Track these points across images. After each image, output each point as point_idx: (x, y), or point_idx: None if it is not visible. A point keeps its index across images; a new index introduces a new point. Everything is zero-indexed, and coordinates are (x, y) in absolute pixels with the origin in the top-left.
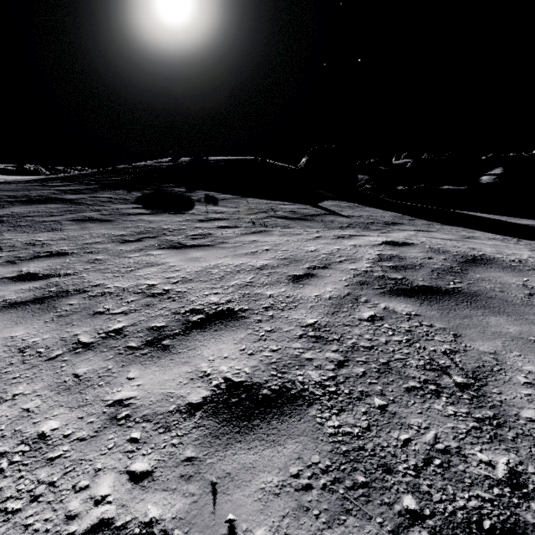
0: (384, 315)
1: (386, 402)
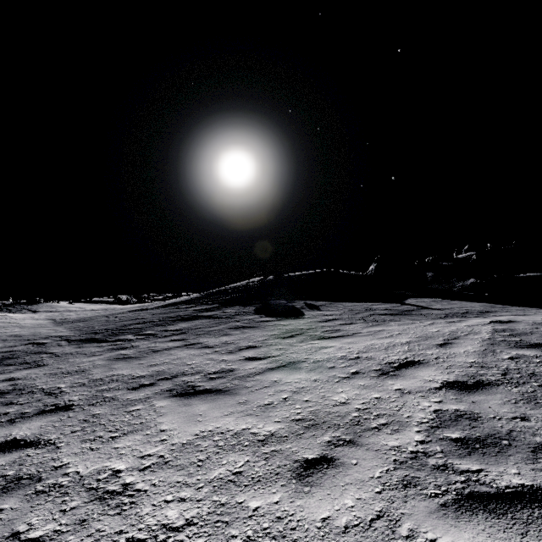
0: (518, 356)
1: (540, 384)
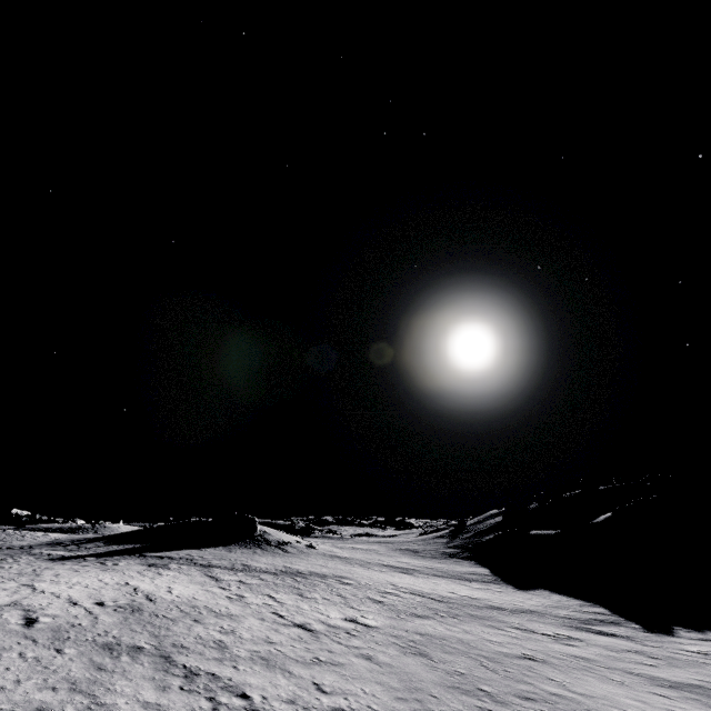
0: None
1: None
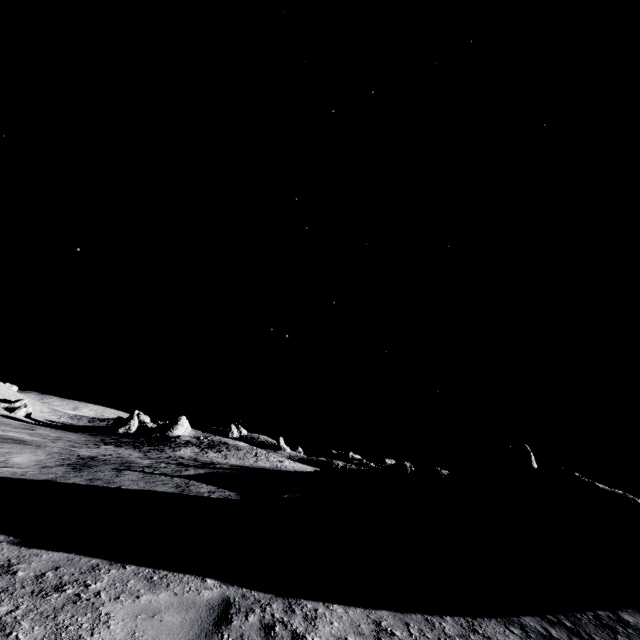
0: None
1: None
